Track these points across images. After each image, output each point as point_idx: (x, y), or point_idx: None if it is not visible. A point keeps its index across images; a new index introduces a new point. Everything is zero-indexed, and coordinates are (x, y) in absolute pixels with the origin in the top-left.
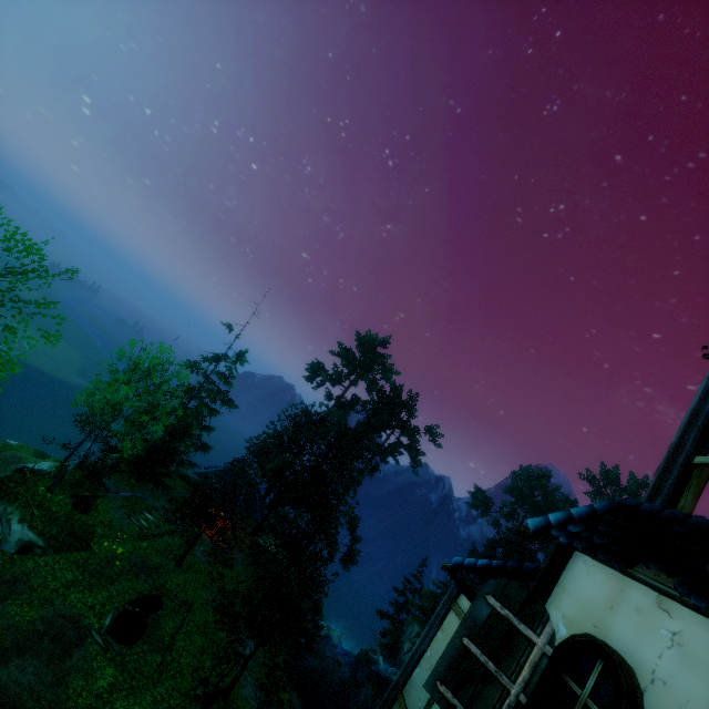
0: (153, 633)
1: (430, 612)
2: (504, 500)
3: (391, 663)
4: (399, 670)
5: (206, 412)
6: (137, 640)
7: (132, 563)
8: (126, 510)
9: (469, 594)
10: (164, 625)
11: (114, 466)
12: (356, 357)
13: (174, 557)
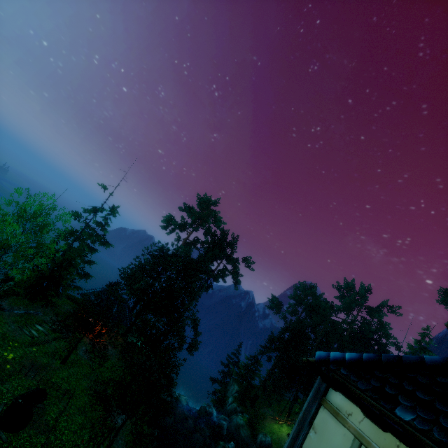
0: (39, 419)
1: (244, 376)
2: (289, 303)
3: (220, 411)
4: (226, 416)
5: (87, 250)
6: (24, 427)
7: (22, 365)
8: (19, 324)
9: (352, 394)
10: (49, 411)
11: (9, 291)
12: (197, 211)
13: (58, 358)
